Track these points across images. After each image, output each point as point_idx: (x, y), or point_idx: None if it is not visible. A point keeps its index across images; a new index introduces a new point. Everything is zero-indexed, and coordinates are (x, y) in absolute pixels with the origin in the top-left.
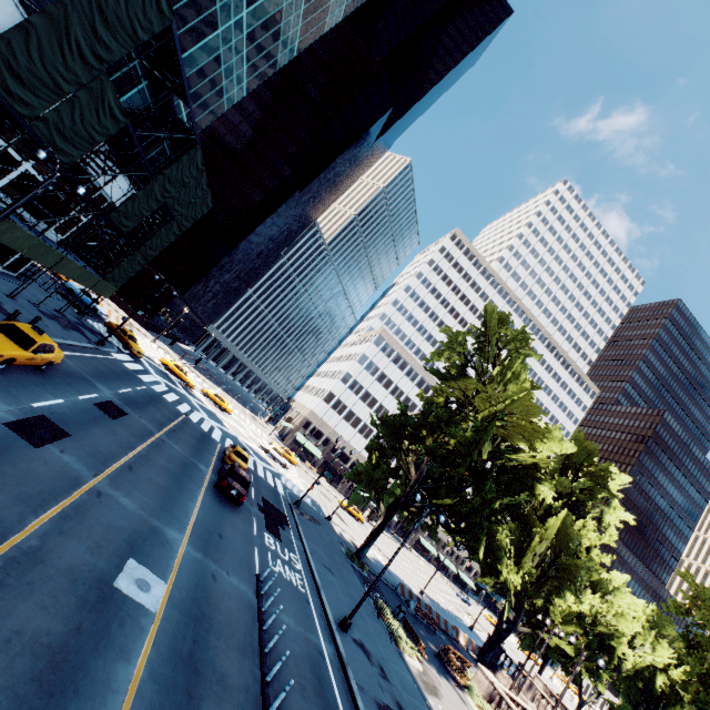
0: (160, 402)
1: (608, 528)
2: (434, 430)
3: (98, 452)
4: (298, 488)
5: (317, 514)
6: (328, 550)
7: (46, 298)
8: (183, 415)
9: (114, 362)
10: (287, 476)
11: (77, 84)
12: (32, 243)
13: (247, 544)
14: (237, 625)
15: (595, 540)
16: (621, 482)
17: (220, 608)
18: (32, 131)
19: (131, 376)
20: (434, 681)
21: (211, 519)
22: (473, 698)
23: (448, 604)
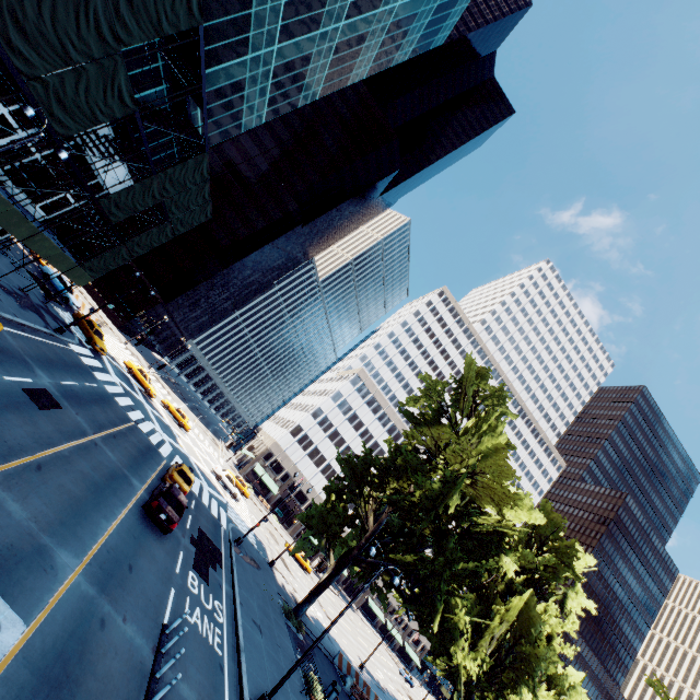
0: (109, 403)
1: (570, 615)
2: (400, 478)
3: (2, 441)
4: (245, 524)
5: (260, 556)
6: (263, 602)
7: (9, 273)
8: (132, 422)
9: (69, 352)
10: (236, 508)
11: (87, 56)
12: (5, 209)
13: (164, 582)
14: (114, 696)
15: (556, 628)
16: (587, 563)
17: (96, 669)
18: (28, 90)
19: (84, 370)
20: None
21: (125, 545)
22: None
23: (389, 683)
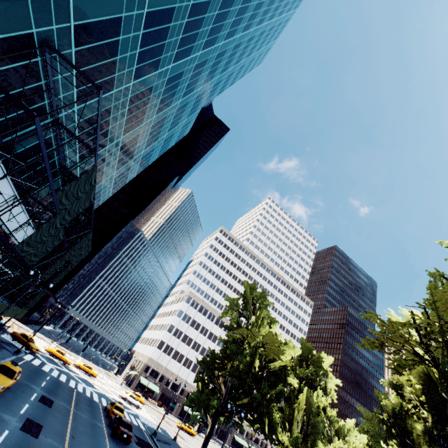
0: (60, 384)
1: (331, 391)
2: (230, 360)
3: (57, 432)
4: (151, 422)
5: (167, 437)
6: None
7: None
8: (75, 389)
9: (28, 363)
10: (142, 414)
11: (49, 236)
12: None
13: None
14: None
15: (325, 402)
16: (330, 361)
17: None
18: (24, 259)
19: (40, 371)
20: None
21: None
22: None
23: None
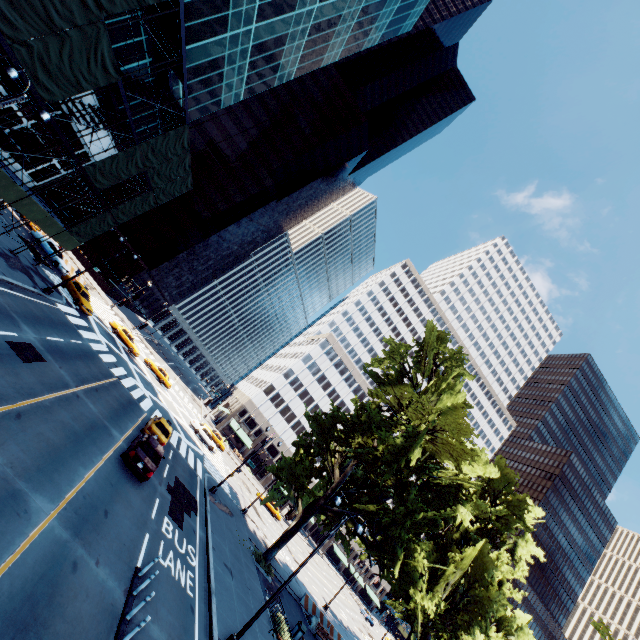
0: (93, 359)
1: (520, 562)
2: (364, 433)
3: None
4: (220, 474)
5: (233, 504)
6: (235, 547)
7: None
8: (115, 377)
9: (56, 311)
10: (211, 460)
11: (70, 22)
12: None
13: (138, 527)
14: (82, 638)
15: (507, 574)
16: (536, 515)
17: (65, 611)
18: (13, 54)
19: (69, 328)
20: None
21: (101, 492)
22: None
23: (351, 622)
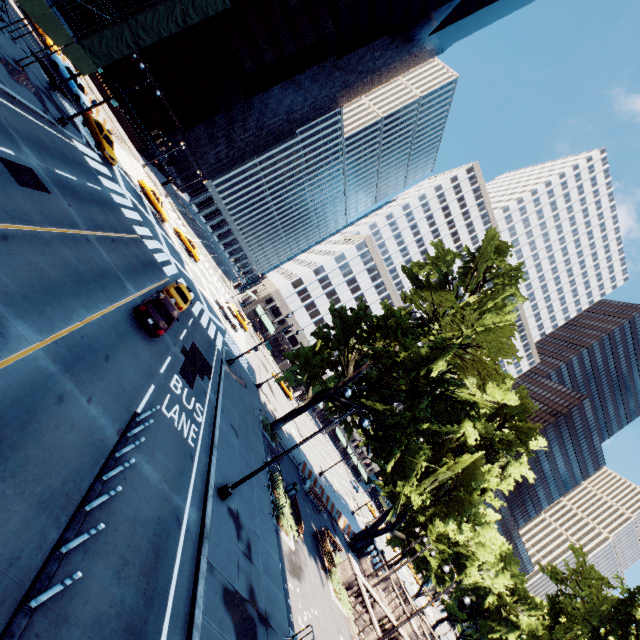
0: (112, 210)
1: (507, 478)
2: (387, 336)
3: None
4: (240, 350)
5: (249, 378)
6: (244, 413)
7: None
8: (137, 235)
9: (72, 148)
10: (233, 336)
11: None
12: None
13: (144, 378)
14: (60, 466)
15: (493, 485)
16: (537, 444)
17: (42, 438)
18: None
19: (87, 171)
20: (302, 562)
21: (104, 337)
22: (333, 583)
23: (341, 487)
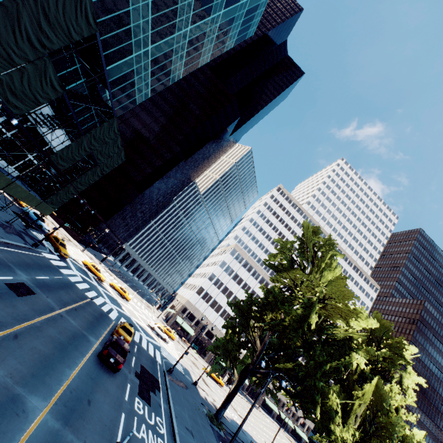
0: (71, 288)
1: (408, 390)
2: (273, 310)
3: None
4: (174, 358)
5: (186, 379)
6: (192, 412)
7: None
8: (88, 299)
9: (42, 258)
10: (166, 348)
11: (25, 60)
12: None
13: (116, 409)
14: None
15: (401, 401)
16: (411, 352)
17: None
18: None
19: (53, 269)
20: None
21: (84, 385)
22: None
23: None
